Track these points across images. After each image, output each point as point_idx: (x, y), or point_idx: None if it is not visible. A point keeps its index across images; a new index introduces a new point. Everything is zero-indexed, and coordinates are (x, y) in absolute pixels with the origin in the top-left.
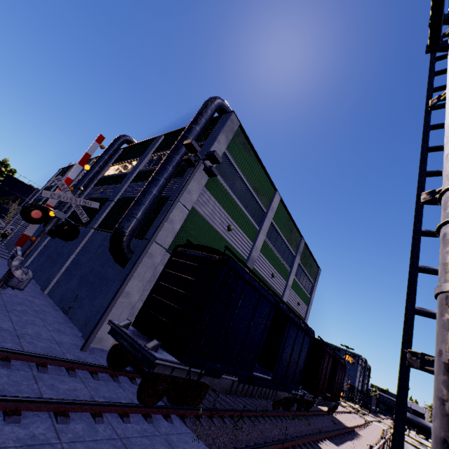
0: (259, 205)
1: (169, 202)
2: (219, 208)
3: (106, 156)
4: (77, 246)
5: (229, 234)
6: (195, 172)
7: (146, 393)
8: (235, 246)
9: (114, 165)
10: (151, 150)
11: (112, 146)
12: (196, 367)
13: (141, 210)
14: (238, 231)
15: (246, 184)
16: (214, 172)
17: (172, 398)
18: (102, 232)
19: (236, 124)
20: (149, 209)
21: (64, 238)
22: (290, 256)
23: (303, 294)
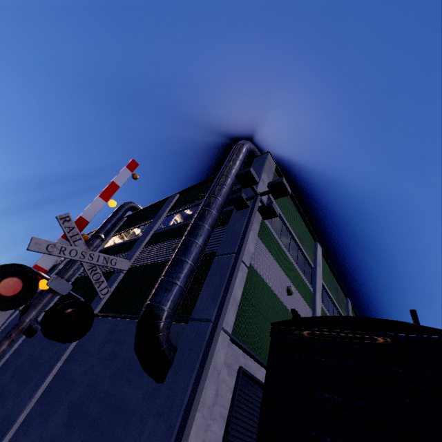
0: (306, 259)
1: (219, 257)
2: (274, 263)
3: (109, 225)
4: (66, 346)
5: (289, 300)
6: (255, 210)
7: None
8: None
9: (117, 235)
10: (166, 209)
11: (116, 214)
12: None
13: (184, 271)
14: (296, 295)
15: (291, 233)
16: (275, 210)
17: None
18: (107, 319)
19: (273, 165)
20: (194, 269)
21: (60, 336)
22: None
23: None
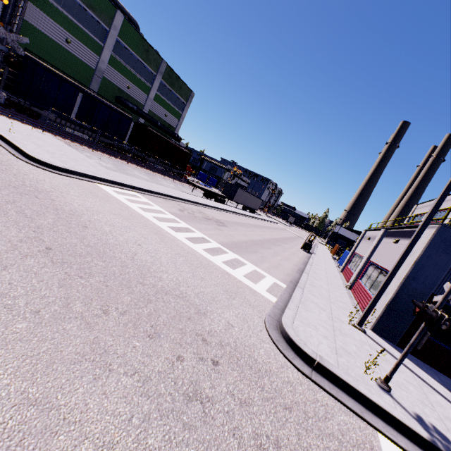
0: (100, 23)
1: None
2: (53, 22)
3: None
4: None
5: (70, 46)
6: None
7: (2, 104)
8: (79, 57)
9: None
10: None
11: None
12: (21, 99)
13: None
14: (80, 45)
15: (77, 1)
16: None
17: (16, 109)
18: None
19: None
20: None
21: None
22: (150, 75)
23: (172, 109)
